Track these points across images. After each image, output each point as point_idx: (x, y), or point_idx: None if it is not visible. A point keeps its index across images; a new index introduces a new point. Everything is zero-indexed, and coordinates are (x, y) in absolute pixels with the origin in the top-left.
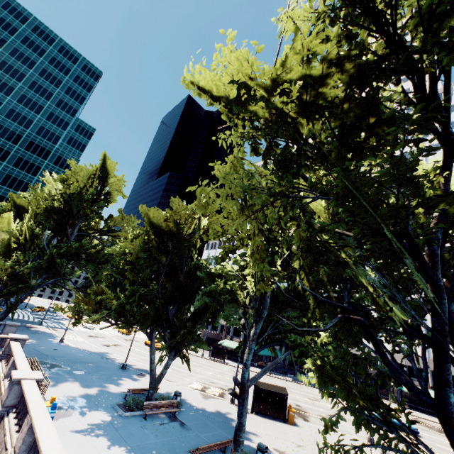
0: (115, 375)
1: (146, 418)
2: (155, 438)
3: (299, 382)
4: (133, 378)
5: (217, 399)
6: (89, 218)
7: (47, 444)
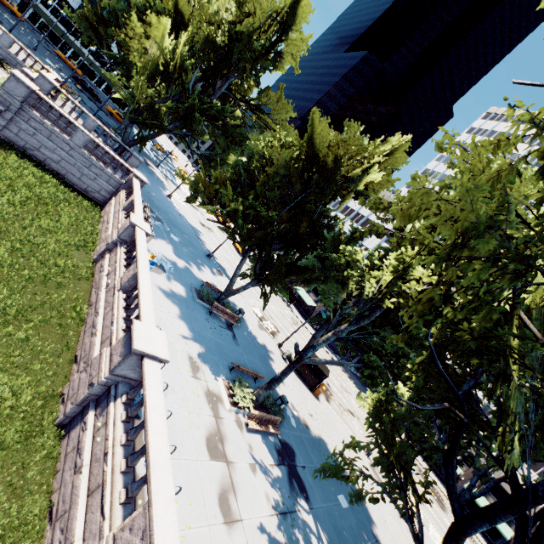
0: (201, 260)
1: (211, 313)
2: (212, 334)
3: (341, 367)
4: (212, 271)
5: (268, 335)
6: (244, 76)
7: (145, 299)
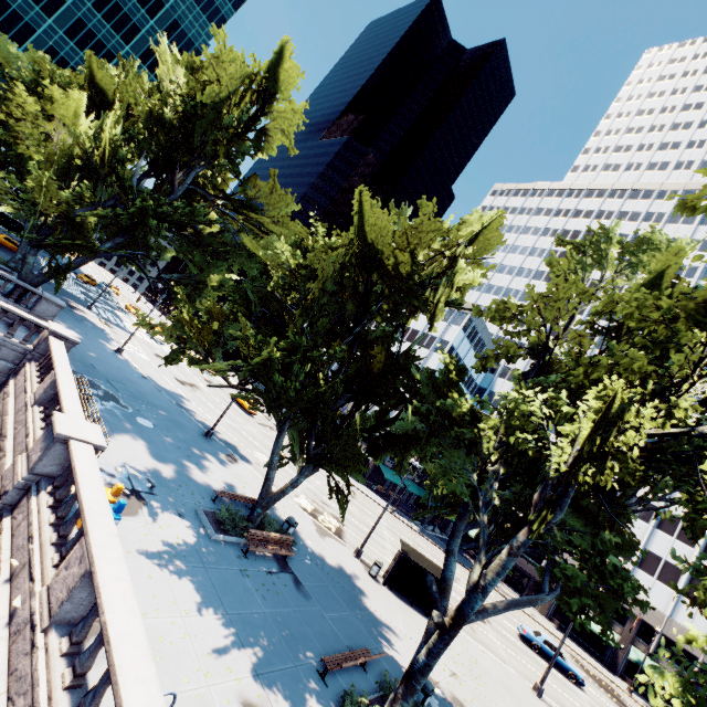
0: (197, 446)
1: (246, 552)
2: (263, 602)
3: (428, 539)
4: (221, 460)
5: (336, 542)
6: (216, 165)
7: (128, 660)
